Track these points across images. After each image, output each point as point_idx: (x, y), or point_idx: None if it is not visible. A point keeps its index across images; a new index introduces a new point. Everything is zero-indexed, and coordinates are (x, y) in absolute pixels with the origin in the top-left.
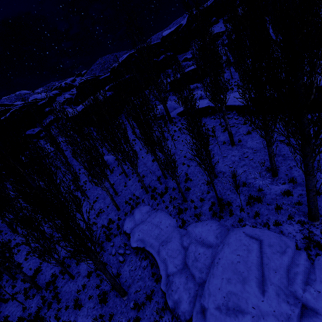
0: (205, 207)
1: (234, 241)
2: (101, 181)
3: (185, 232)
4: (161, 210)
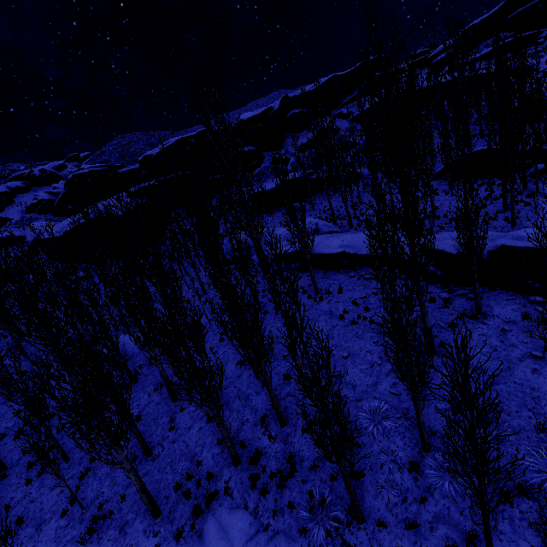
0: None
1: None
2: (118, 447)
3: None
4: (288, 535)
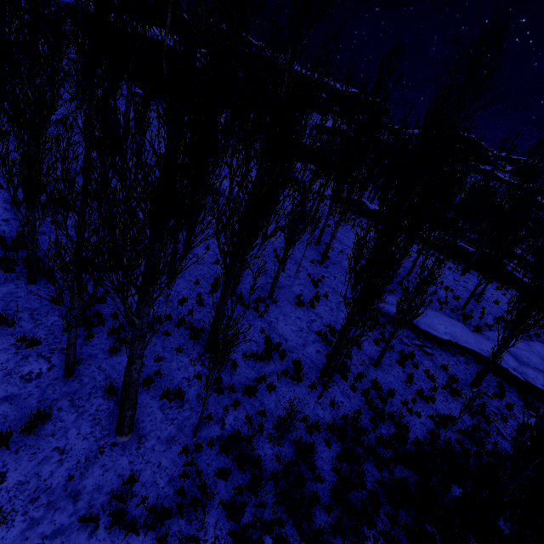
0: (488, 320)
1: (541, 349)
2: None
3: (485, 337)
4: (433, 309)
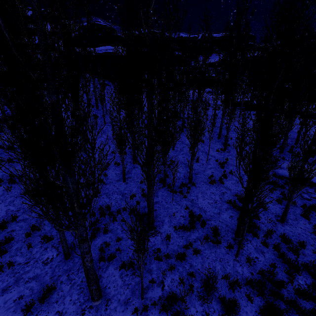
0: None
1: None
2: None
3: None
4: None
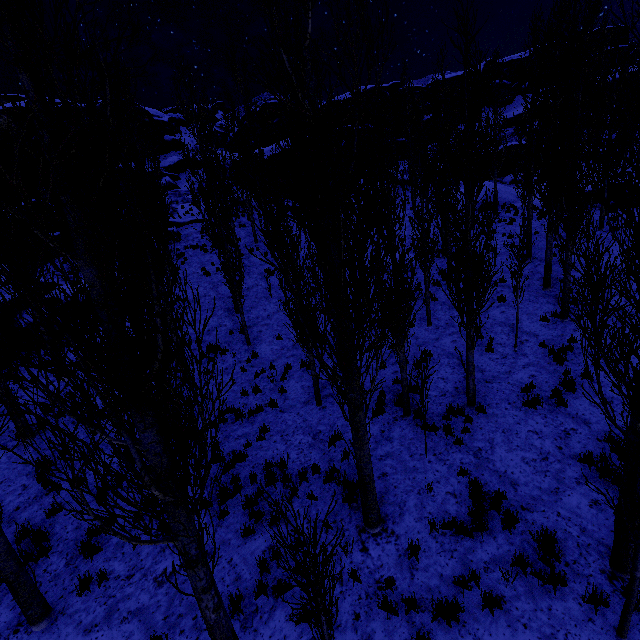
0: None
1: None
2: None
3: None
4: None
